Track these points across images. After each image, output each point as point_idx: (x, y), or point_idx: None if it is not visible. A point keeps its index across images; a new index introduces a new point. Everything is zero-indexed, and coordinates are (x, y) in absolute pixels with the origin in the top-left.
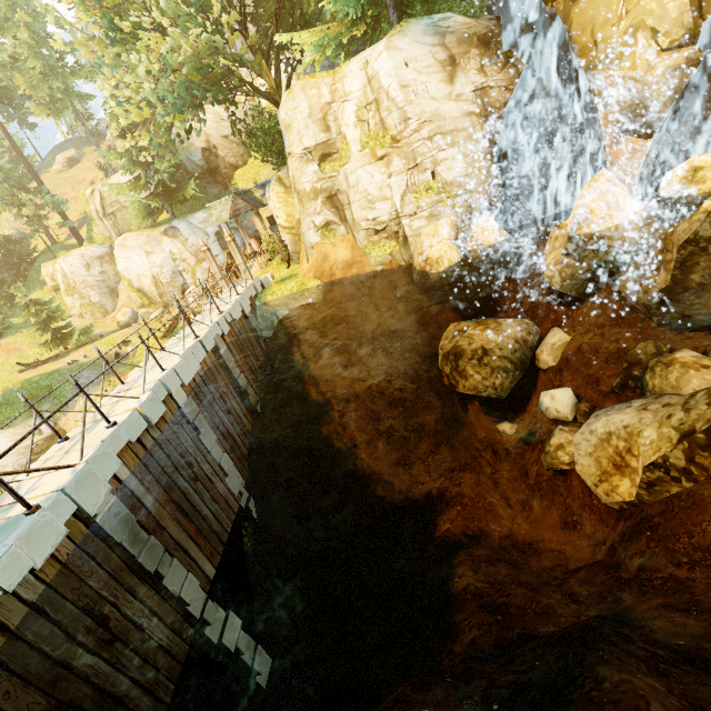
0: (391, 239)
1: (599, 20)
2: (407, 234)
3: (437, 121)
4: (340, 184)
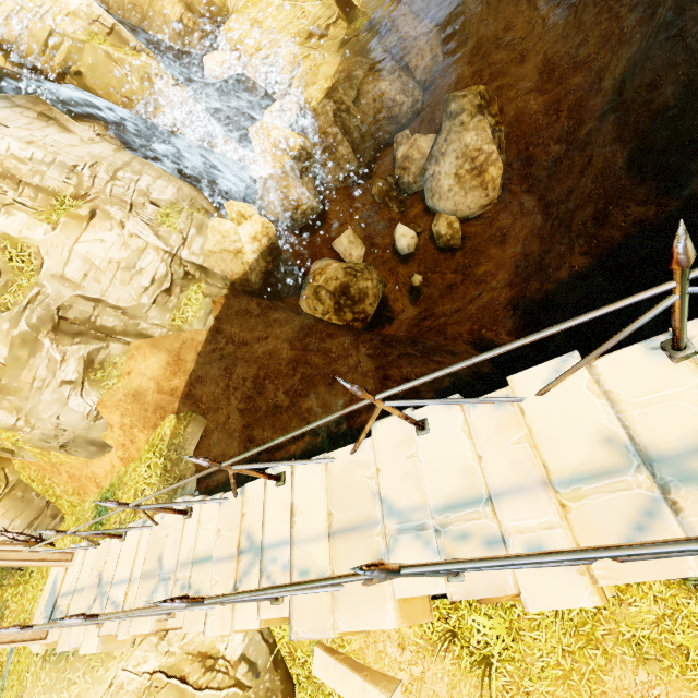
0: (187, 287)
1: (114, 83)
2: (199, 264)
3: (102, 161)
4: (57, 297)
